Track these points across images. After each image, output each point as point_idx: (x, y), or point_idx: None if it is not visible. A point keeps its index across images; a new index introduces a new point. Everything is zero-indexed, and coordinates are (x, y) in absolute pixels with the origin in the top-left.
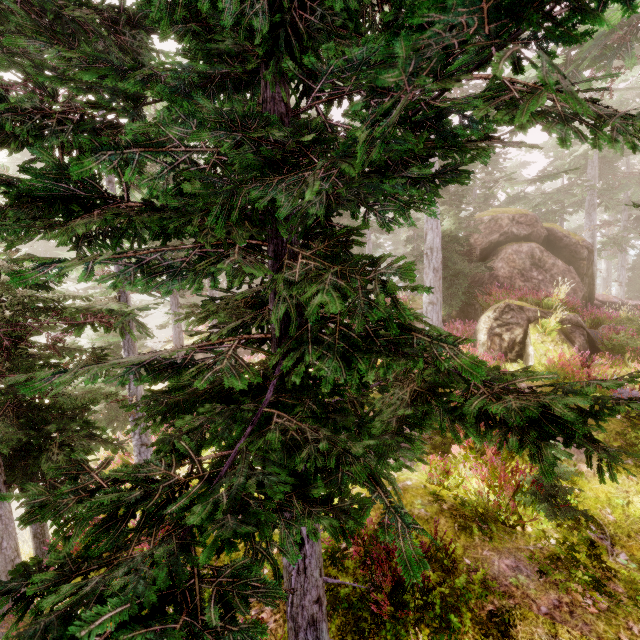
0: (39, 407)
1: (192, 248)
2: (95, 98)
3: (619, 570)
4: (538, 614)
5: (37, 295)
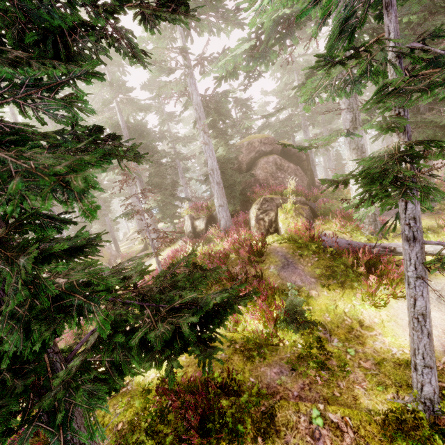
0: None
1: None
2: None
3: (334, 350)
4: (289, 401)
5: None
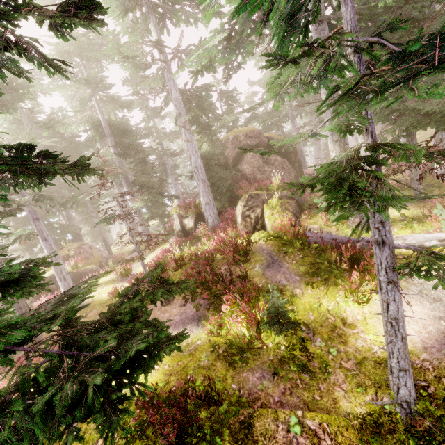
0: None
1: None
2: None
3: (316, 351)
4: (268, 409)
5: None
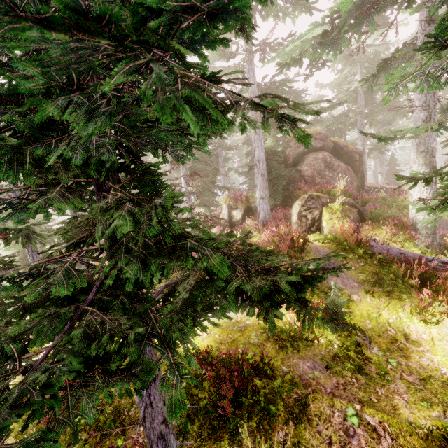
0: None
1: (25, 188)
2: None
3: (373, 358)
4: (323, 395)
5: None
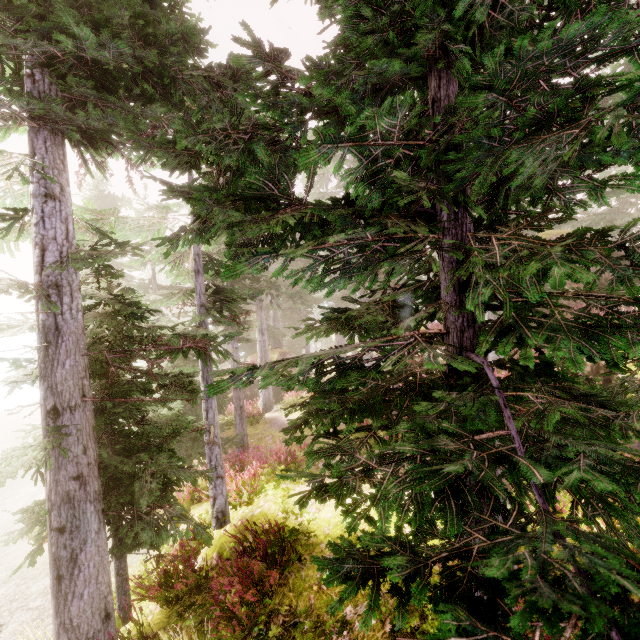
0: (129, 435)
1: (376, 240)
2: (272, 115)
3: None
4: None
5: (133, 325)
